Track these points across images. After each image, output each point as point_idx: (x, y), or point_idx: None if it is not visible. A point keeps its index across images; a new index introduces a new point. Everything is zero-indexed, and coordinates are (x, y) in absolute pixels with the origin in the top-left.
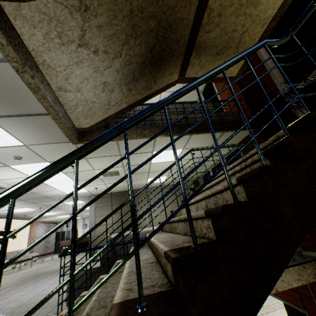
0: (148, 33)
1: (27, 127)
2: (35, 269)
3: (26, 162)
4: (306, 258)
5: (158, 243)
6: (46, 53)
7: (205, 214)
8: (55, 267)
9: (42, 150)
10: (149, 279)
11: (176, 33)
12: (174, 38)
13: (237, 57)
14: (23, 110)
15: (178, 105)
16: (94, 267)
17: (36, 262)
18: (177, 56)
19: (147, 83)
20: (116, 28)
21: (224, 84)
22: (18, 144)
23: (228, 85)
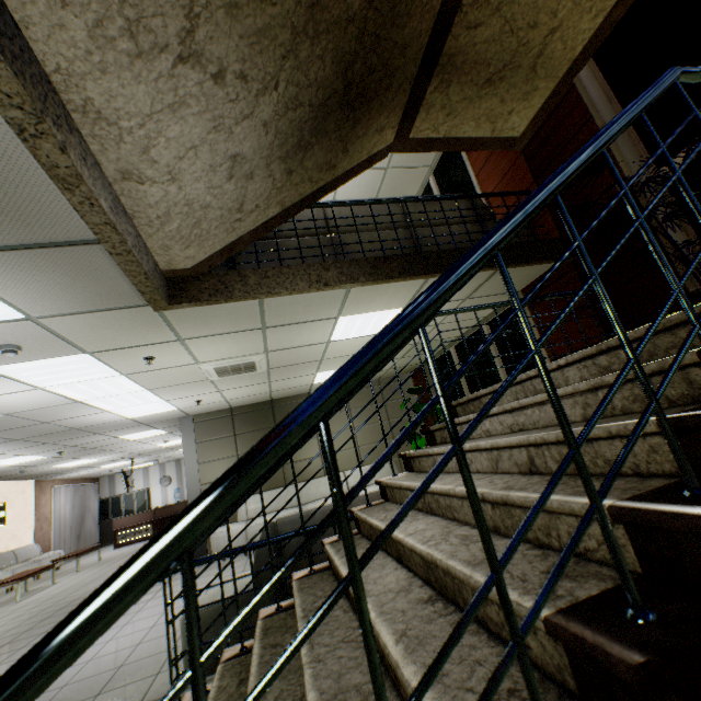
0: (344, 27)
1: (39, 275)
2: (67, 589)
3: (30, 356)
4: None
5: (462, 567)
6: (95, 79)
7: (611, 516)
8: None
9: (74, 327)
10: (480, 665)
11: (404, 28)
12: (397, 40)
13: (630, 113)
14: (29, 234)
15: (394, 206)
16: (237, 590)
17: (63, 572)
18: (398, 85)
19: (328, 154)
20: (272, 11)
21: (489, 154)
22: (11, 318)
23: (623, 191)
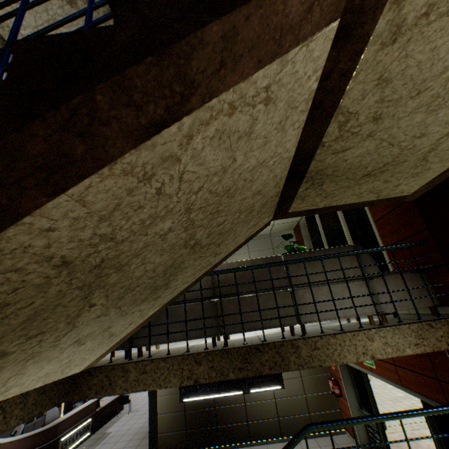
0: None
1: None
2: None
3: None
4: (443, 316)
5: None
6: None
7: None
8: None
9: None
10: None
11: None
12: None
13: None
14: None
15: None
16: None
17: None
18: None
19: None
20: None
21: None
22: None
23: None
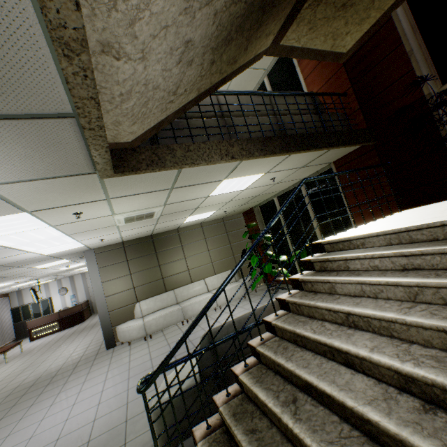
0: None
1: None
2: (4, 378)
3: None
4: None
5: None
6: None
7: None
8: (46, 369)
9: (22, 192)
10: None
11: None
12: None
13: None
14: None
15: (265, 98)
16: (188, 384)
17: None
18: None
19: (237, 50)
20: None
21: (317, 64)
22: None
23: None
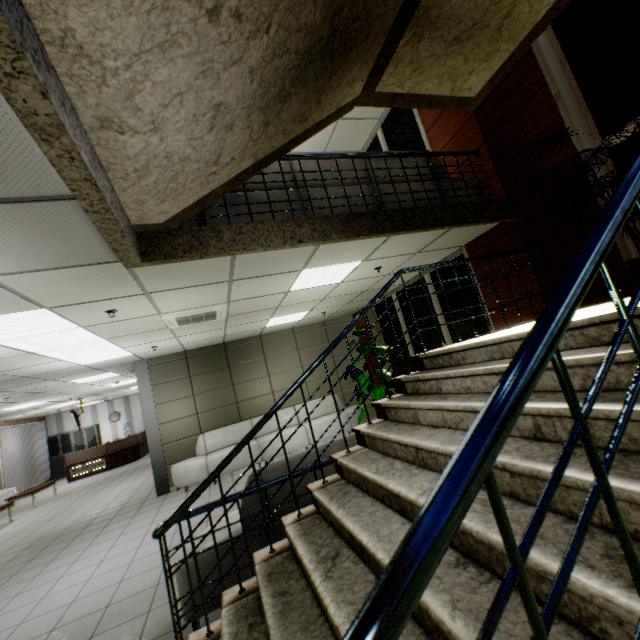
0: None
1: None
2: (28, 527)
3: None
4: None
5: None
6: (78, 4)
7: None
8: (79, 517)
9: (34, 284)
10: None
11: None
12: None
13: None
14: None
15: (358, 161)
16: (227, 535)
17: (19, 509)
18: (374, 36)
19: (303, 105)
20: None
21: (441, 112)
22: None
23: None
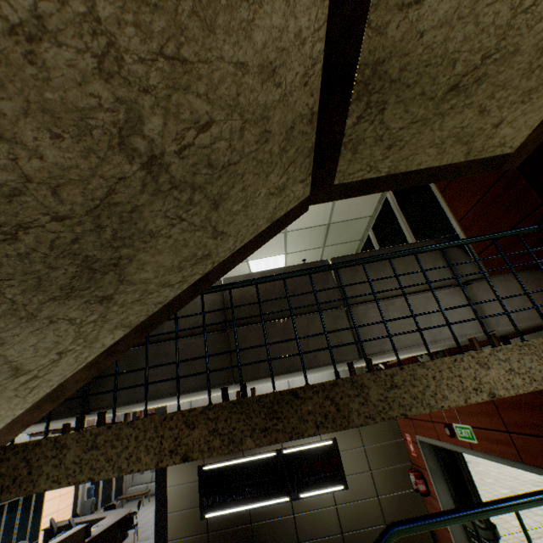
0: None
1: None
2: None
3: None
4: None
5: None
6: None
7: None
8: None
9: None
10: None
11: None
12: None
13: None
14: None
15: None
16: None
17: None
18: None
19: None
20: None
21: None
22: None
23: None
